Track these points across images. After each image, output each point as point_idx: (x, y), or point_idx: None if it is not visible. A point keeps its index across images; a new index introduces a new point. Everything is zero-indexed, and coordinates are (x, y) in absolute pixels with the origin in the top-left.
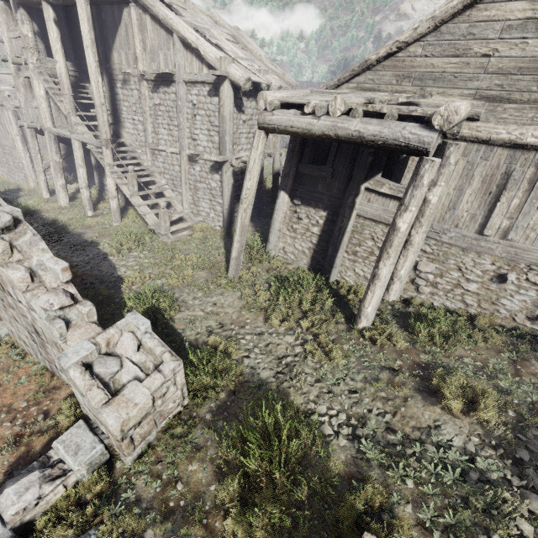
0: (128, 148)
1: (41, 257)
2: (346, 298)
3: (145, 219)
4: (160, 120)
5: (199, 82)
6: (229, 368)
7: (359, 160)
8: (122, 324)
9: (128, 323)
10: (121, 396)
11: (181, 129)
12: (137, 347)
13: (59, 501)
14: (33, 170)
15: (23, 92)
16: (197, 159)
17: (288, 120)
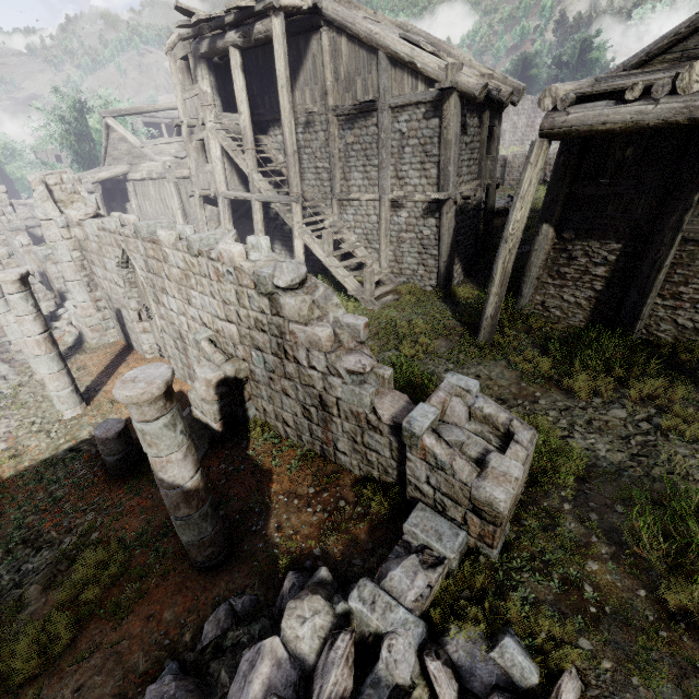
0: (312, 202)
1: (336, 313)
2: (672, 360)
3: (344, 284)
4: (352, 162)
5: (412, 104)
6: (560, 449)
7: (692, 158)
8: (446, 386)
9: (452, 385)
10: (491, 469)
11: (384, 168)
12: (468, 415)
13: (439, 594)
14: None
15: (194, 157)
16: (404, 202)
17: (598, 115)
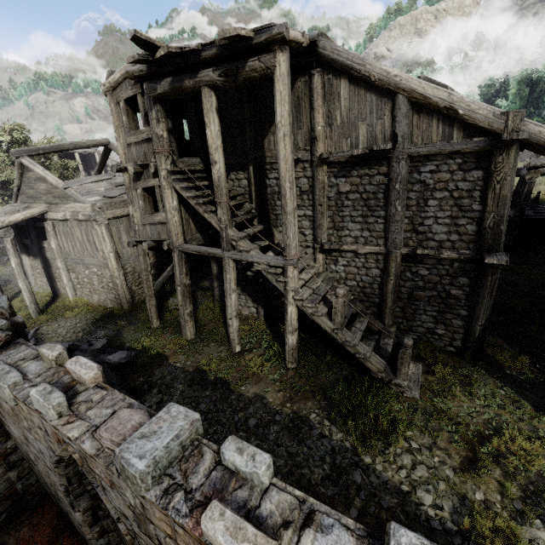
0: None
1: None
2: None
3: (364, 363)
4: (346, 212)
5: (443, 154)
6: None
7: None
8: None
9: None
10: None
11: (398, 221)
12: None
13: None
14: (126, 288)
15: (140, 204)
16: (425, 259)
17: None
